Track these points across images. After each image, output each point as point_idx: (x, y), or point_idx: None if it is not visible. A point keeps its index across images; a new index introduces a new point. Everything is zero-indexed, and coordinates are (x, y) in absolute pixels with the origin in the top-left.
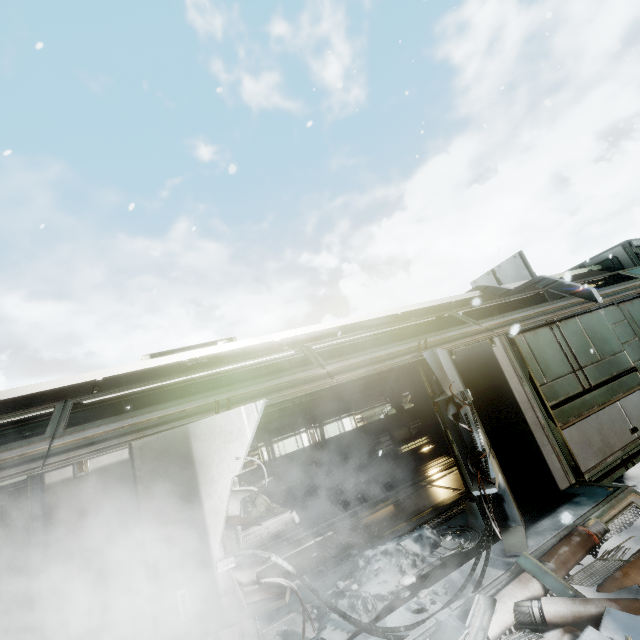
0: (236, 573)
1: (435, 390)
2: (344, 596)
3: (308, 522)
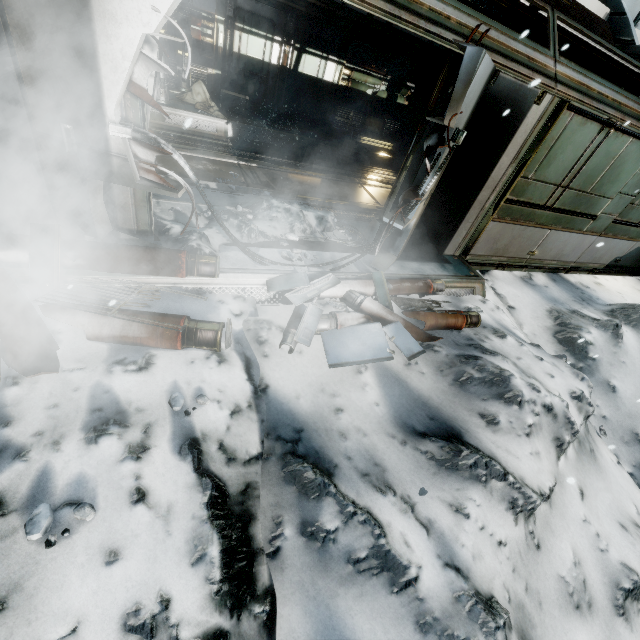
0: (134, 145)
1: (438, 106)
2: (237, 218)
3: (240, 143)
